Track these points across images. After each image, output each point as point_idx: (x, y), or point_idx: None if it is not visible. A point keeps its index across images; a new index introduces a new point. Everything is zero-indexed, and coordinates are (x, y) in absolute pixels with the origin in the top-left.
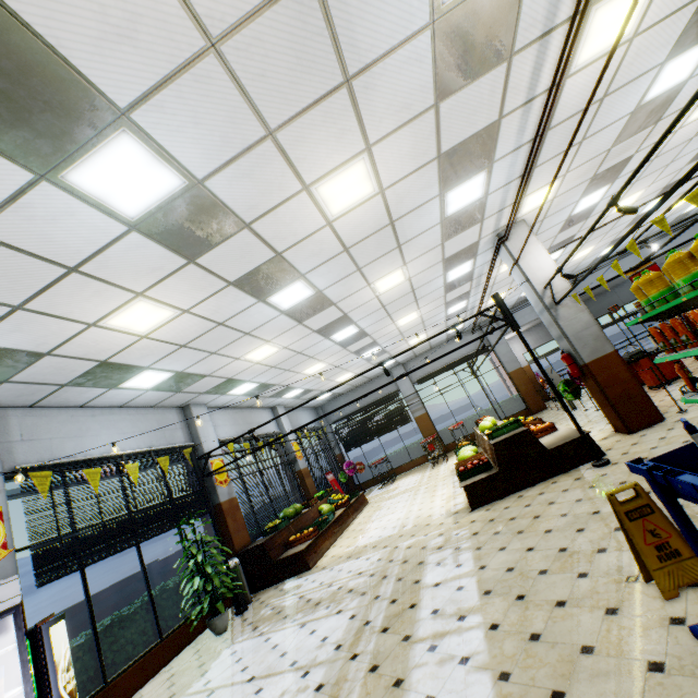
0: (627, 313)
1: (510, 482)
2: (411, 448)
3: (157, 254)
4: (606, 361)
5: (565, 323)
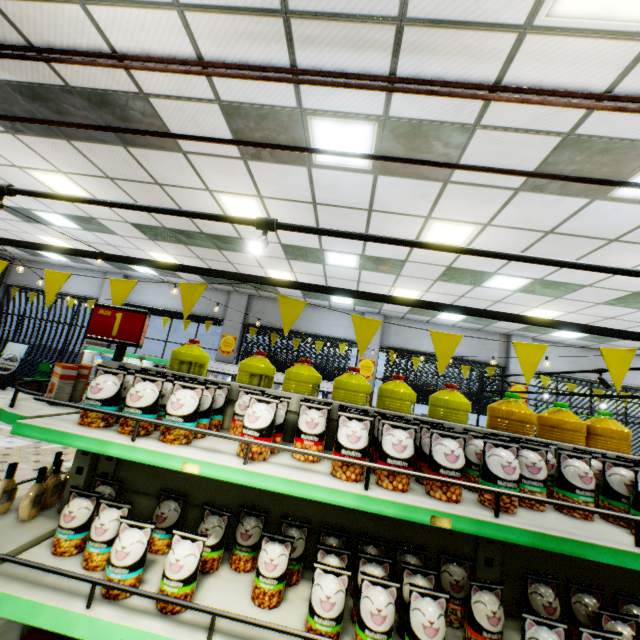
0: None
1: None
2: None
3: (380, 275)
4: None
5: None
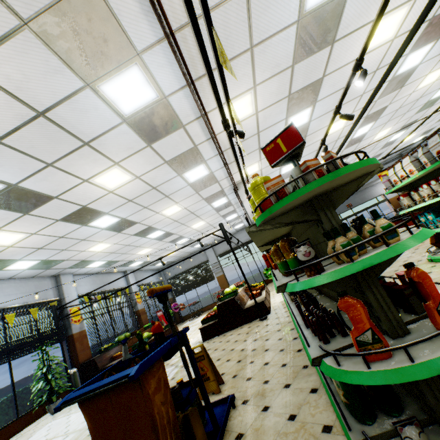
0: (342, 218)
1: (223, 326)
2: (214, 295)
3: (2, 213)
4: None
5: None
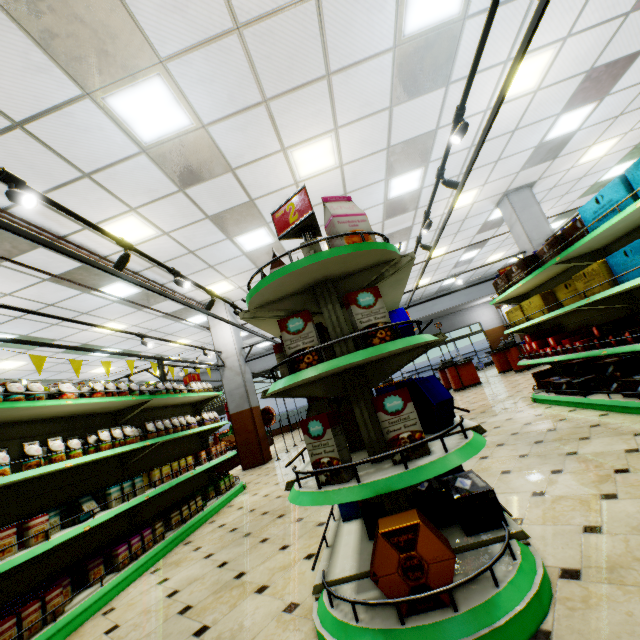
0: None
1: None
2: None
3: None
4: (243, 415)
5: (227, 381)
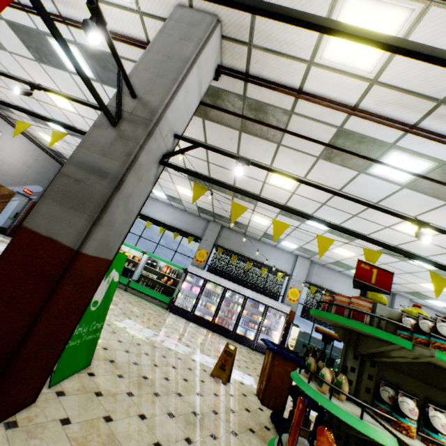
0: None
1: None
2: None
3: (337, 238)
4: None
5: None
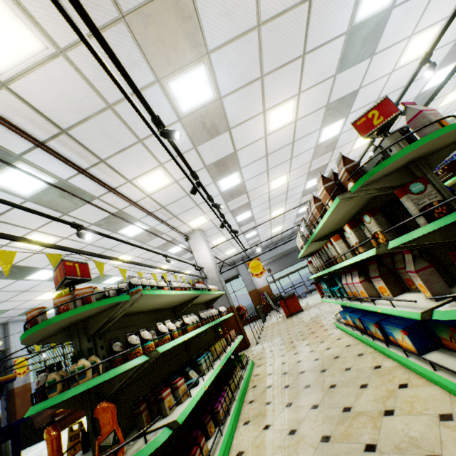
0: None
1: None
2: None
3: None
4: None
5: None
